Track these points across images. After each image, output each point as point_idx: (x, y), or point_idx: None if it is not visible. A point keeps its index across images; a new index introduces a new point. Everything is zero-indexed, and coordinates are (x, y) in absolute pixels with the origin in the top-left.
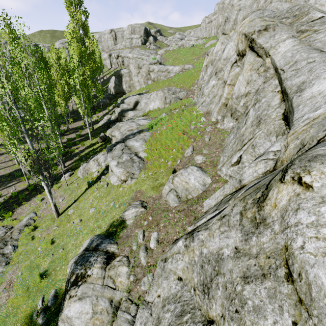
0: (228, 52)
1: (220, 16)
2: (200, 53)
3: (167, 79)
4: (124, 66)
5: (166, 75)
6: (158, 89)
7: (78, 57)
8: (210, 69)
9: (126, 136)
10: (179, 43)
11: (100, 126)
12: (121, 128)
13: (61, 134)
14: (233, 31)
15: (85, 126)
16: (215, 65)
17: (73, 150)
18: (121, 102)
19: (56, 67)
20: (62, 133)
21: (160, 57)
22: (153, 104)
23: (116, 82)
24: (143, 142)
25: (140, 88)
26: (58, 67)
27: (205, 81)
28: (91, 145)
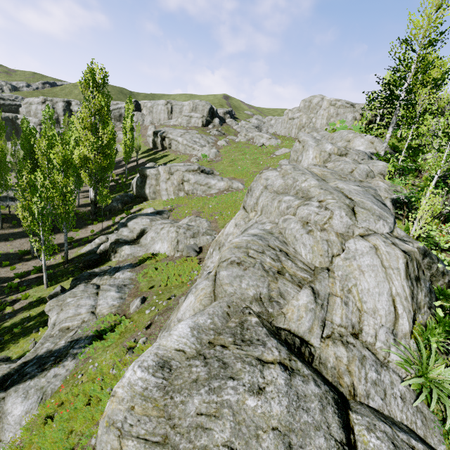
0: (184, 313)
1: (304, 115)
2: (263, 165)
3: (205, 196)
4: (170, 150)
5: (205, 190)
6: (174, 224)
7: (59, 165)
8: (216, 254)
9: (31, 361)
10: (249, 134)
11: (83, 253)
12: (64, 309)
13: (19, 257)
14: (254, 212)
15: (64, 246)
16: (175, 310)
17: (2, 307)
18: (124, 223)
19: (43, 160)
20: (22, 254)
21: (216, 153)
22: (160, 244)
23: (138, 182)
24: (33, 405)
25: (167, 199)
26: (47, 160)
27: (208, 268)
28: (35, 303)
